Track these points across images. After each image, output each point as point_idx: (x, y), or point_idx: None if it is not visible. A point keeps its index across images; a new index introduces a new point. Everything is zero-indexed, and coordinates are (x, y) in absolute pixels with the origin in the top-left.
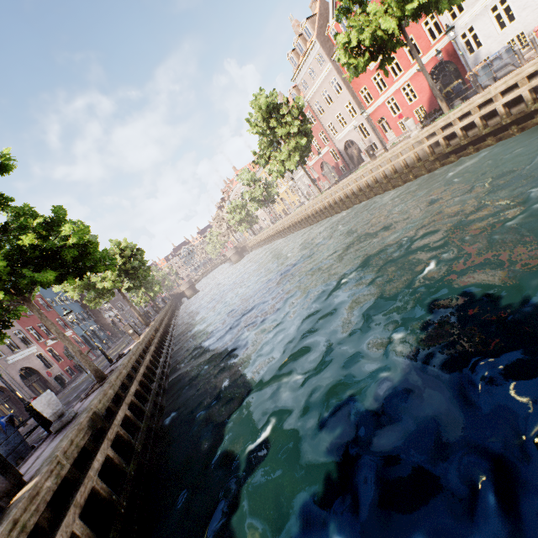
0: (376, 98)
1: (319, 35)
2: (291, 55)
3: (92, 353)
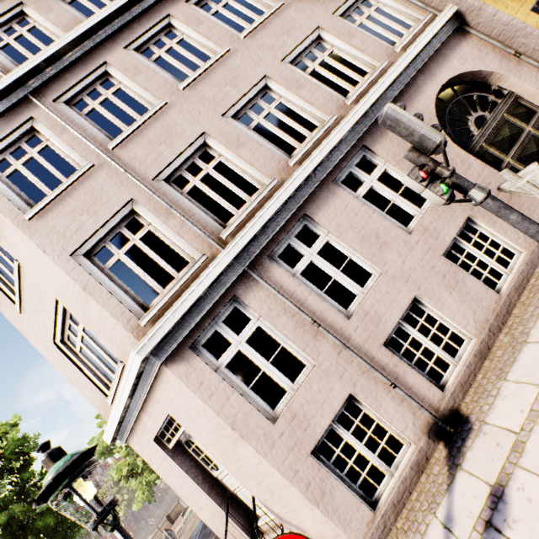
0: None
1: None
2: None
3: (137, 527)
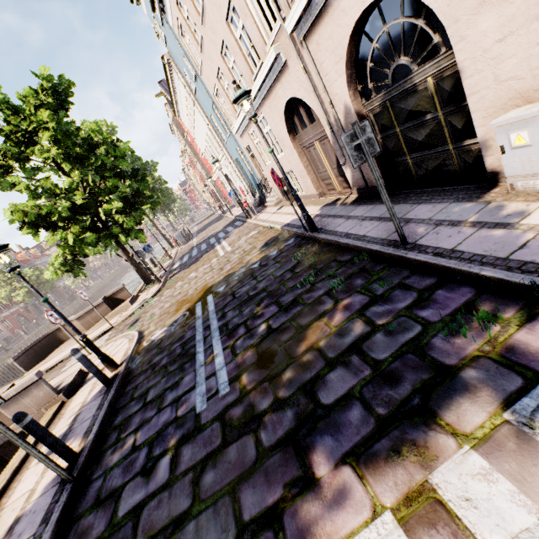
0: (213, 175)
1: (174, 118)
2: (169, 116)
3: (40, 317)
